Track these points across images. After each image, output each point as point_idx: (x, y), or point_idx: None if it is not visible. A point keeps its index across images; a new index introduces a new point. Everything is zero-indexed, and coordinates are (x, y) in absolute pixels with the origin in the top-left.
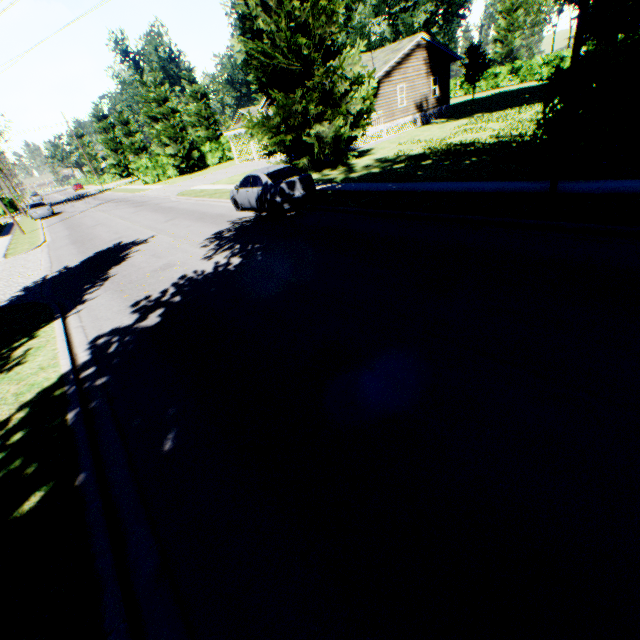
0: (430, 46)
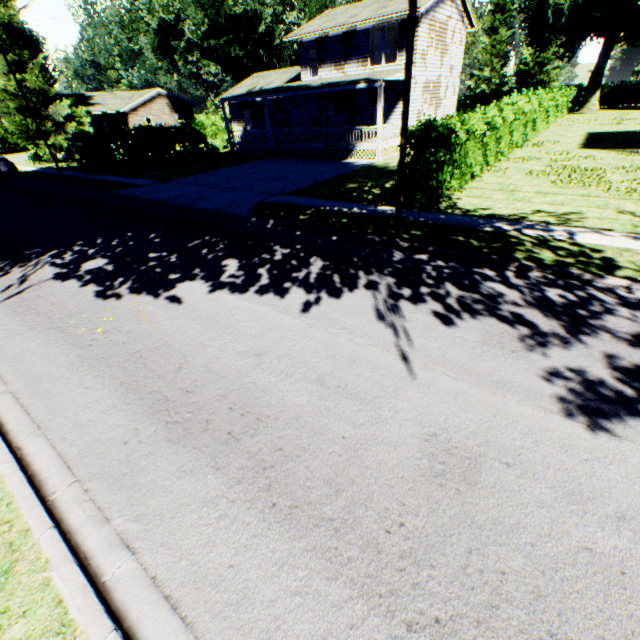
0: (171, 96)
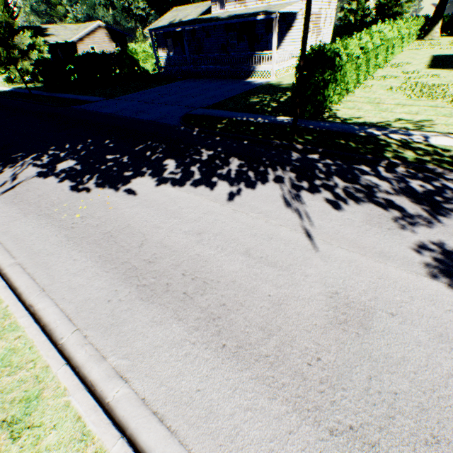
0: (109, 28)
